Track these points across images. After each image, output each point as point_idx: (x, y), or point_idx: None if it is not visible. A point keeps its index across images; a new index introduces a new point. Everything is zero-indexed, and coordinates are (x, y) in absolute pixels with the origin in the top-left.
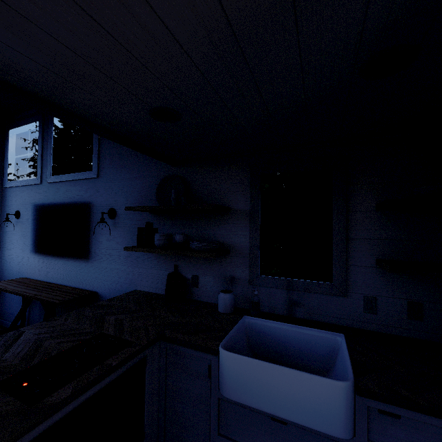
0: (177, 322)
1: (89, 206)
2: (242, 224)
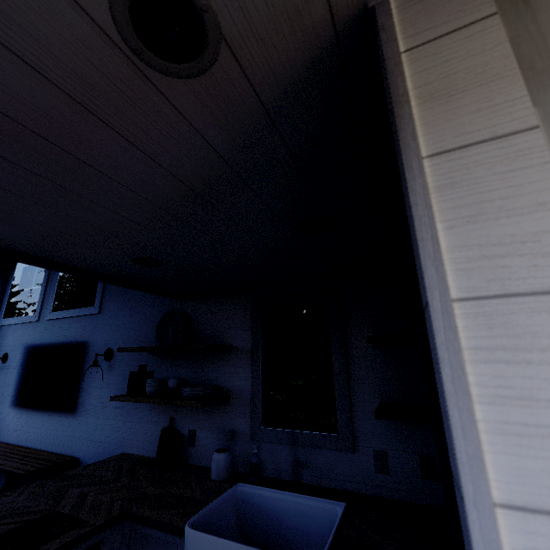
0: (152, 494)
1: (85, 346)
2: (244, 364)
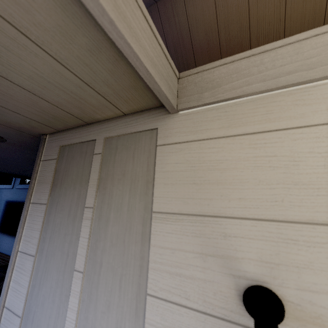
0: None
1: None
2: None
